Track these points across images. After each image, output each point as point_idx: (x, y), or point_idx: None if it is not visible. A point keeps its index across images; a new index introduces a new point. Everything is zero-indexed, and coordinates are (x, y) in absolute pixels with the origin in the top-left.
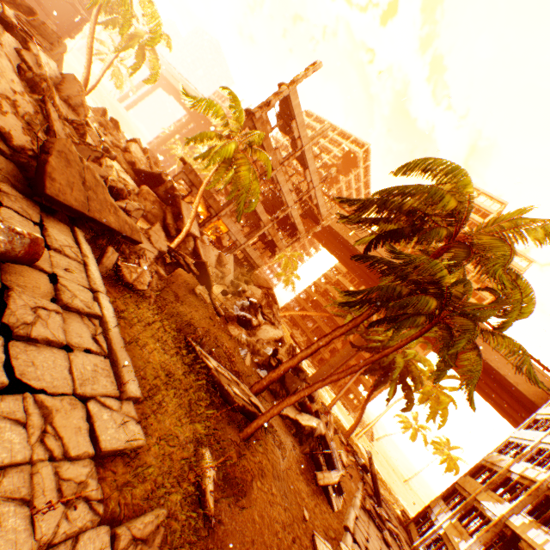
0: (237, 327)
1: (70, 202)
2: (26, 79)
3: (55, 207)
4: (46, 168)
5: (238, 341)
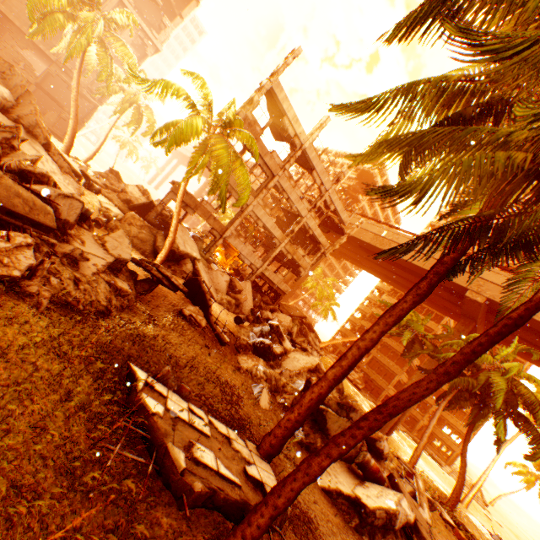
0: (251, 357)
1: None
2: None
3: None
4: None
5: (252, 375)
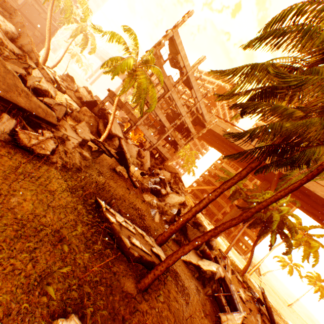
0: (150, 195)
1: None
2: None
3: None
4: None
5: (150, 205)
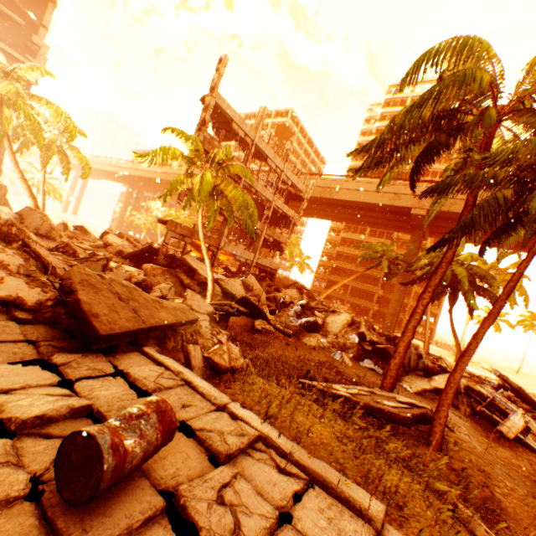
0: (310, 336)
1: (124, 327)
2: None
3: (114, 342)
4: (83, 309)
5: (322, 348)
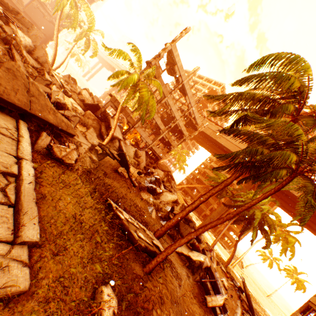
0: (147, 194)
1: (13, 100)
2: (1, 38)
3: (2, 104)
4: None
5: (147, 202)
